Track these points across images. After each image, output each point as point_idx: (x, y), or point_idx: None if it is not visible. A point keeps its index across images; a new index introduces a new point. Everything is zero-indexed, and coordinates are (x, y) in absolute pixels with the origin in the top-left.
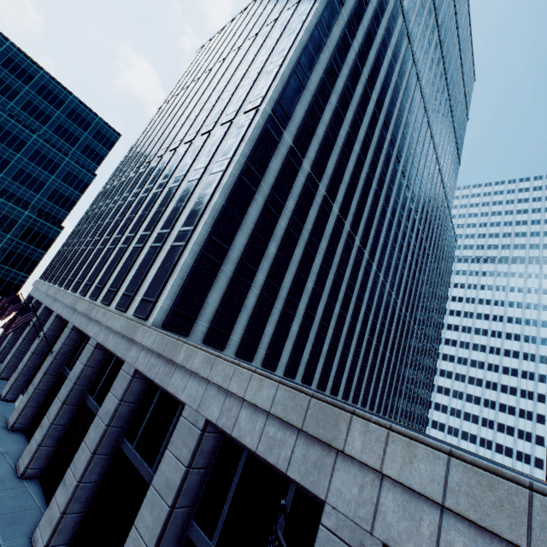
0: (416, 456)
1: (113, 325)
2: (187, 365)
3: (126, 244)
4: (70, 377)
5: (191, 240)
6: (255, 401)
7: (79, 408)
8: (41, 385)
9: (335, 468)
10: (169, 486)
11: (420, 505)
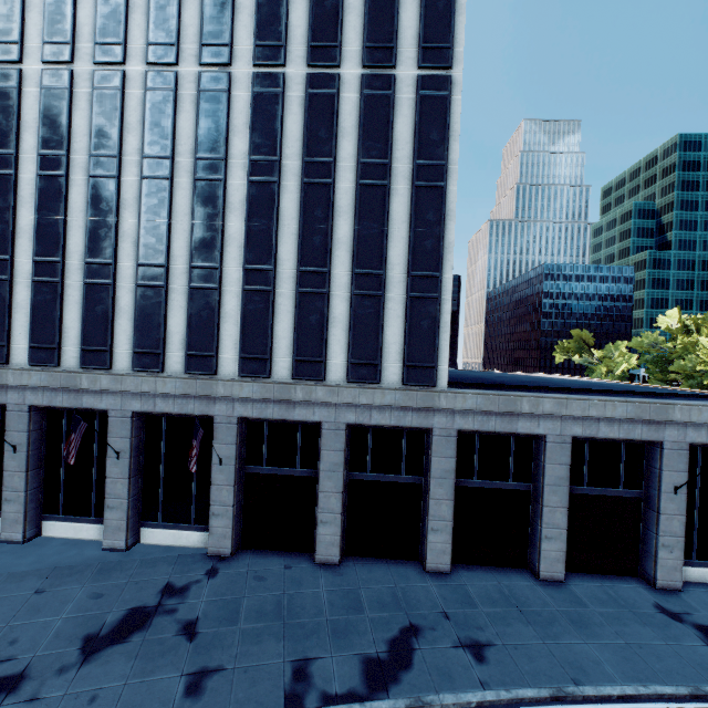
0: (702, 412)
1: (375, 401)
2: (538, 412)
3: (266, 284)
4: (327, 469)
5: (444, 290)
6: (614, 416)
7: (349, 487)
8: (236, 498)
9: (665, 428)
10: (562, 478)
11: (701, 426)
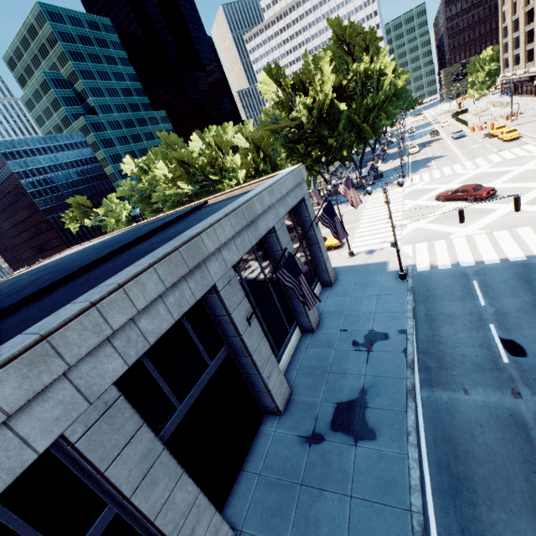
0: (224, 226)
1: None
2: None
3: None
4: None
5: None
6: (151, 299)
7: None
8: None
9: (208, 267)
10: (149, 453)
11: (230, 243)
